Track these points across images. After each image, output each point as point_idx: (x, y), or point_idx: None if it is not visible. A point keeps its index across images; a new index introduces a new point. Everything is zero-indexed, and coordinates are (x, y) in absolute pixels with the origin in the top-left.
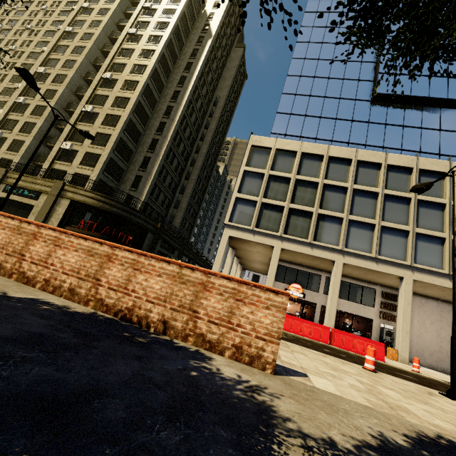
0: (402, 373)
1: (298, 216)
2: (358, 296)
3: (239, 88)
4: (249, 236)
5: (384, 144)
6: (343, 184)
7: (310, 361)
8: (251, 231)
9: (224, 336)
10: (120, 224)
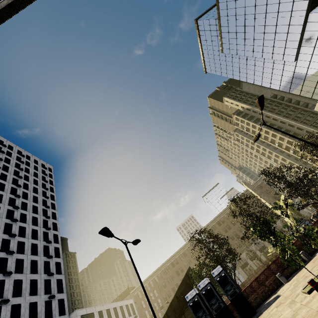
0: None
1: None
2: None
3: None
4: None
5: None
6: None
7: None
8: None
9: None
10: None
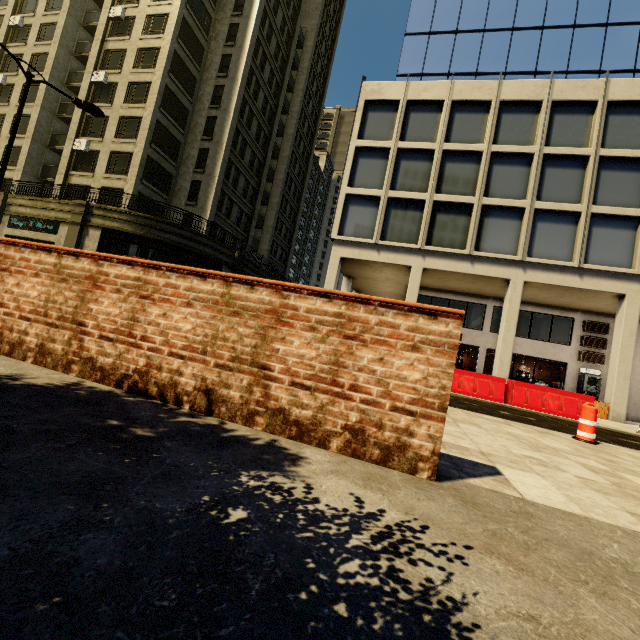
0: (628, 439)
1: (448, 215)
2: (544, 331)
3: (337, 10)
4: (371, 255)
5: (602, 65)
6: (525, 148)
7: (490, 437)
8: (373, 246)
9: (326, 411)
10: (179, 257)
